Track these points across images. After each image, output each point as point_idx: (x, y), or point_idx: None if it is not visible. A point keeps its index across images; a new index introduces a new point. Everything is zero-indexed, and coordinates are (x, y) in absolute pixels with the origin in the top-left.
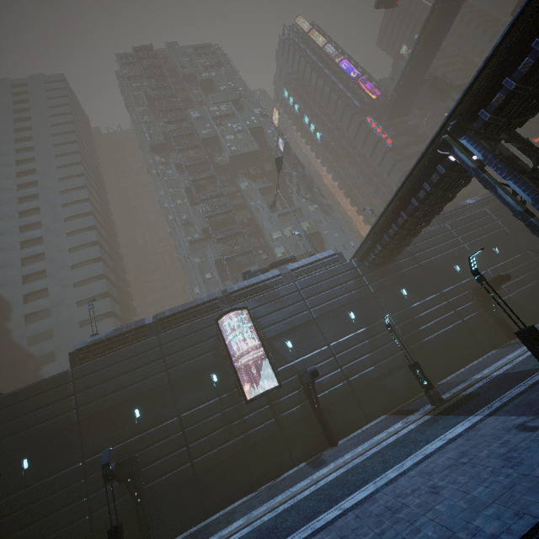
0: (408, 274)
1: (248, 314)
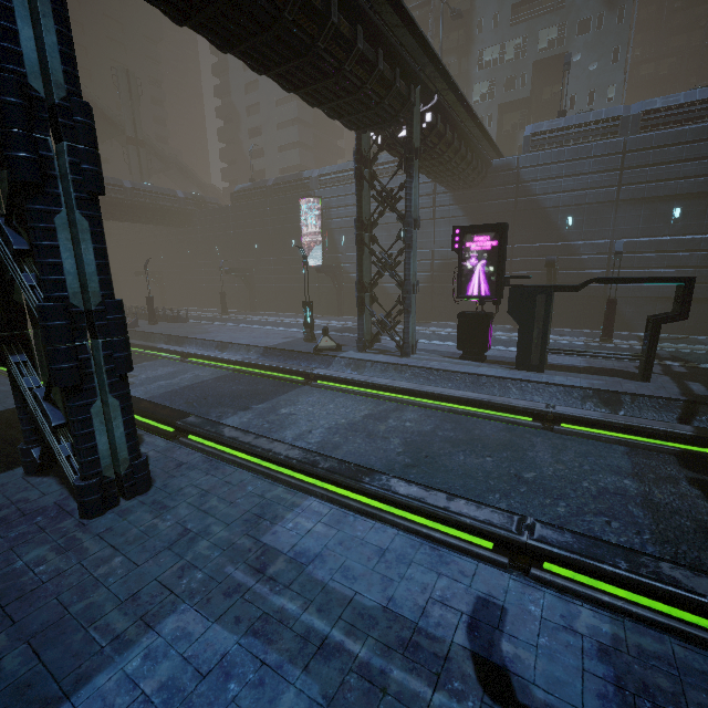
0: (490, 209)
1: (320, 203)
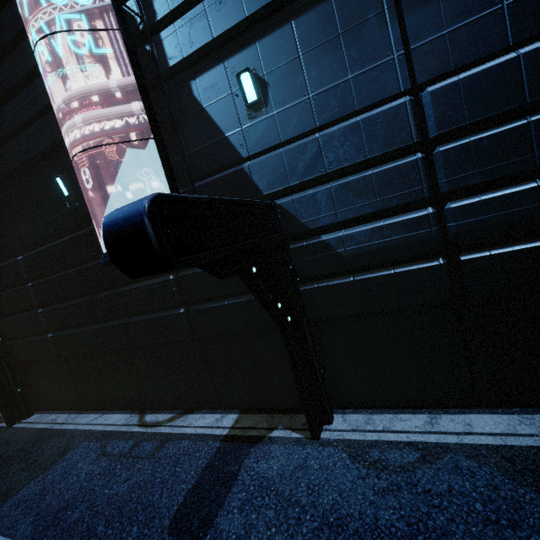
0: None
1: None
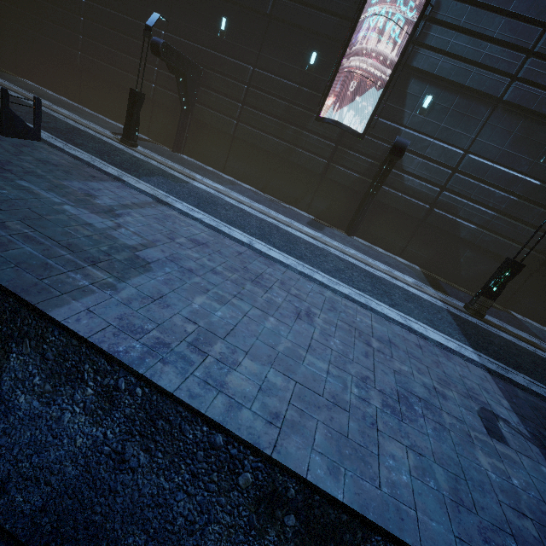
0: None
1: None
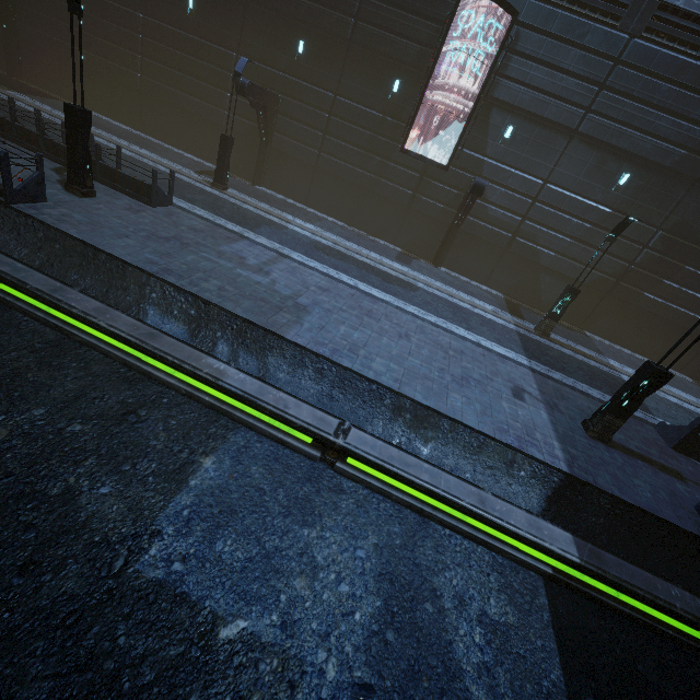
0: None
1: (507, 29)
